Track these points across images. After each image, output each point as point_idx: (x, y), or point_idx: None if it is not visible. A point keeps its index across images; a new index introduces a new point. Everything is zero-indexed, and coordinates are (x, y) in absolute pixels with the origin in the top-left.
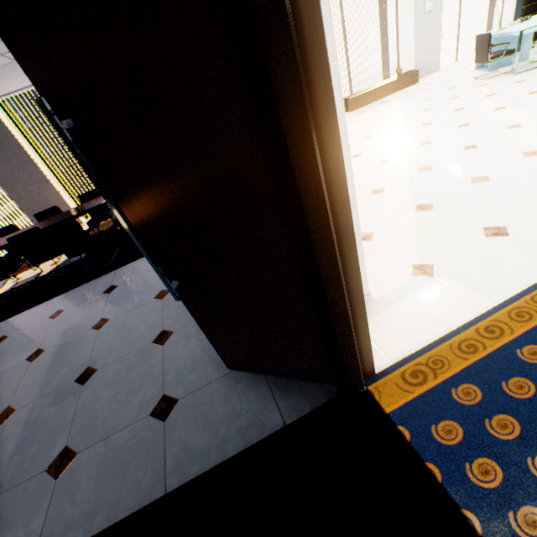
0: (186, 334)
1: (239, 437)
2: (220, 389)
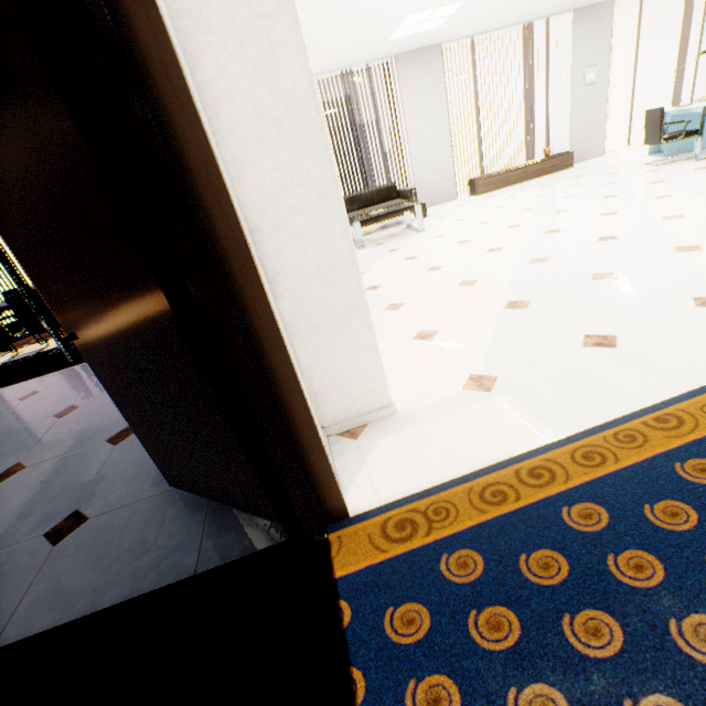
0: None
1: (128, 583)
2: (145, 512)
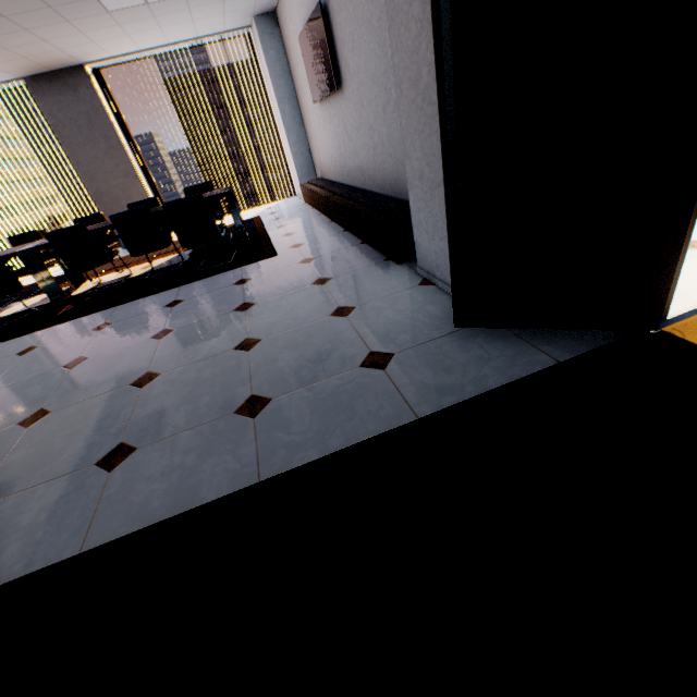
0: (376, 307)
1: (499, 375)
2: (450, 343)
